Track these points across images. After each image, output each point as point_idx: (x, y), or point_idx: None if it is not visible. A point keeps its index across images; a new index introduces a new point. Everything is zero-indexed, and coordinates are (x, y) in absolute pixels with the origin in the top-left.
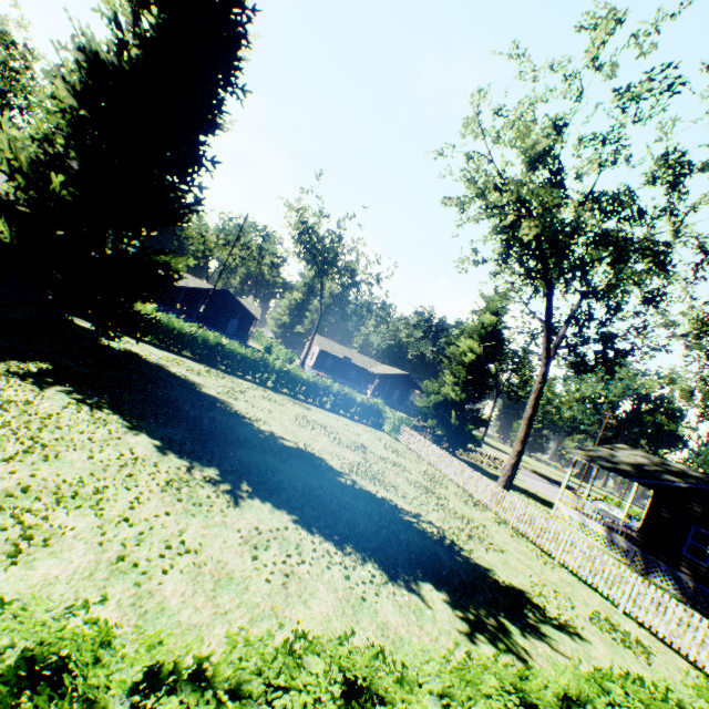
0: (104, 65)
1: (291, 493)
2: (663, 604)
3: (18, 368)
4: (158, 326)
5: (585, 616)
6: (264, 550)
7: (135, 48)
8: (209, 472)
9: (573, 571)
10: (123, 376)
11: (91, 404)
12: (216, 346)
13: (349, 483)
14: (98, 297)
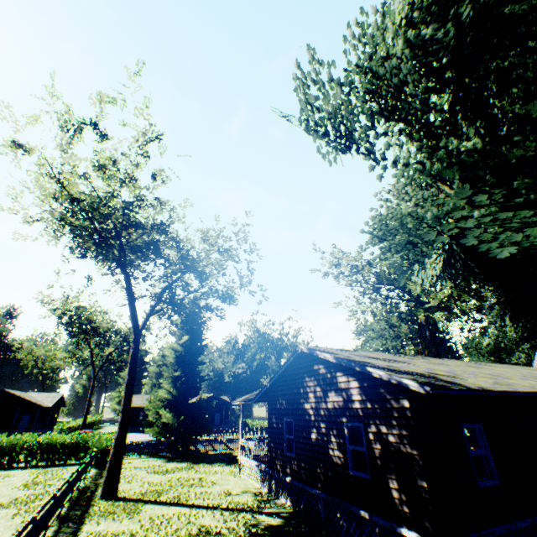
0: None
1: None
2: None
3: None
4: None
5: None
6: None
7: None
8: None
9: None
10: None
11: None
12: None
13: None
14: None
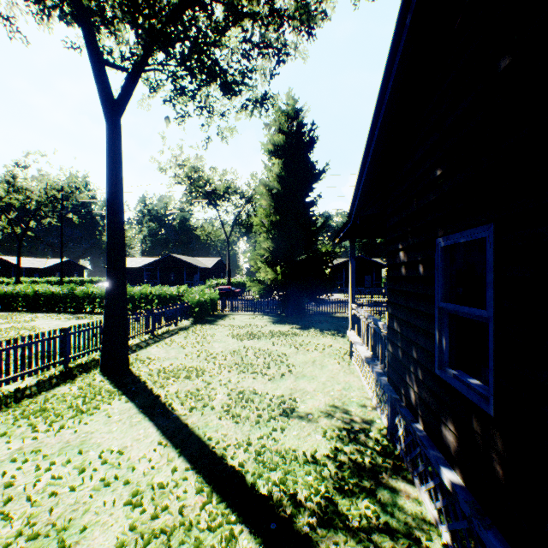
0: None
1: None
2: None
3: None
4: None
5: None
6: None
7: None
8: None
9: None
10: None
11: None
12: (35, 294)
13: None
14: None
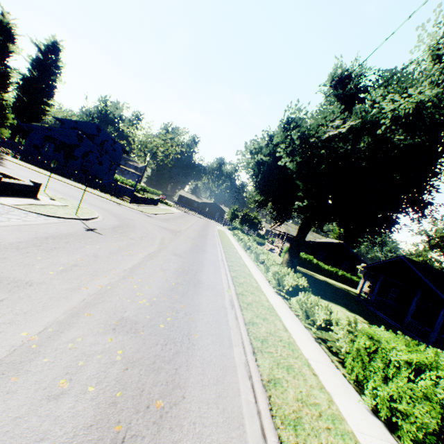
0: None
1: None
2: None
3: None
4: None
5: None
6: None
7: None
8: None
9: None
10: None
11: None
12: None
13: None
14: None
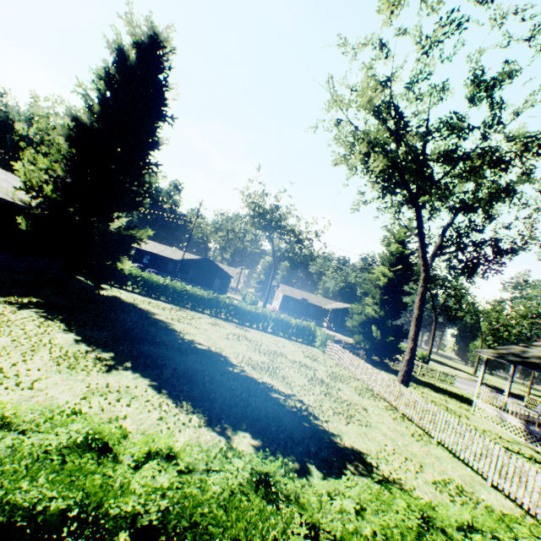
0: (81, 121)
1: (168, 371)
2: (524, 473)
3: (14, 300)
4: (143, 281)
5: (430, 480)
6: (100, 395)
7: (96, 107)
8: (105, 354)
9: (448, 448)
10: (93, 307)
11: (48, 318)
12: (182, 291)
13: (236, 371)
14: (92, 262)
